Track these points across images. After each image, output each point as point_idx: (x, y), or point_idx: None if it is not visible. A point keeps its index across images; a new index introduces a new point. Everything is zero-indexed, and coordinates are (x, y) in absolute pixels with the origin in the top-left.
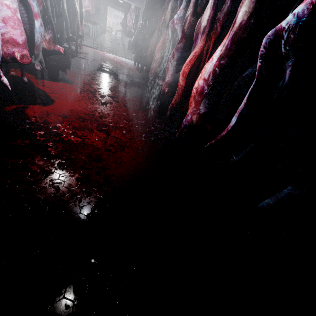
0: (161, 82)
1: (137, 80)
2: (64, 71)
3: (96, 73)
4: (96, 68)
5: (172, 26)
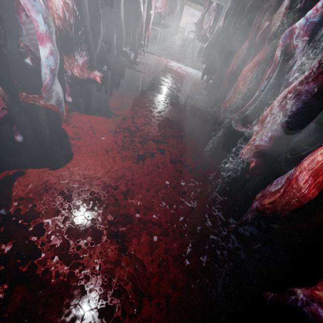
0: (237, 126)
1: (200, 104)
2: (109, 95)
3: (148, 95)
4: (150, 87)
5: (285, 41)
